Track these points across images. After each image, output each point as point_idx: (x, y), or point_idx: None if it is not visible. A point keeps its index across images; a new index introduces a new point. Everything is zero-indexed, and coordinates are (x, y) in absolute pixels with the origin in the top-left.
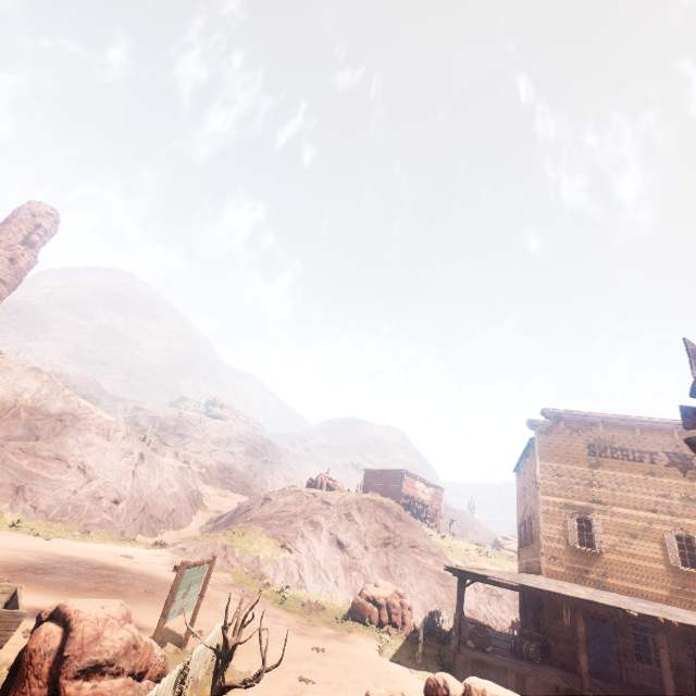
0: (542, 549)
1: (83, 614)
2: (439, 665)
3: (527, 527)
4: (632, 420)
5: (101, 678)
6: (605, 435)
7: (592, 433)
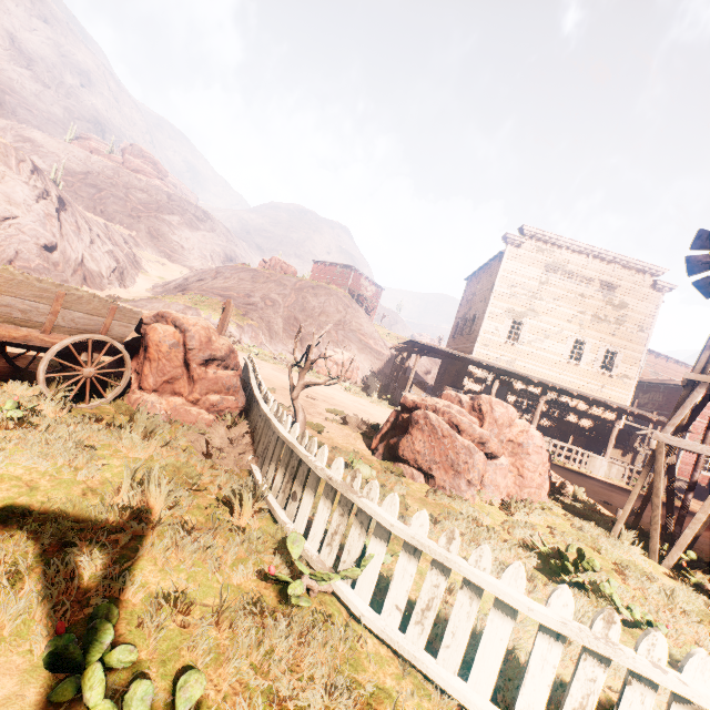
0: (478, 339)
1: (191, 321)
2: (387, 401)
3: (467, 324)
4: (590, 250)
5: (217, 368)
6: (563, 259)
7: (553, 255)
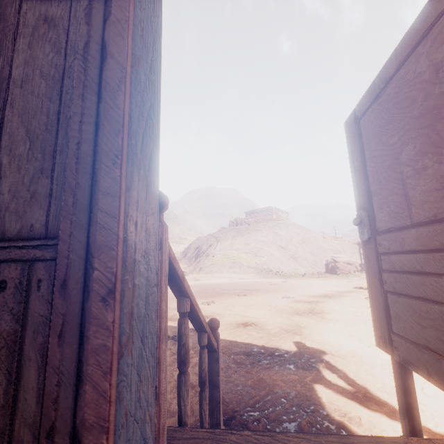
0: None
1: None
2: None
3: None
4: None
5: None
6: None
7: None
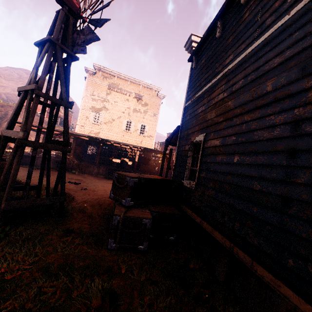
0: (77, 123)
1: None
2: None
3: None
4: (128, 78)
5: None
6: (117, 82)
7: (112, 80)
